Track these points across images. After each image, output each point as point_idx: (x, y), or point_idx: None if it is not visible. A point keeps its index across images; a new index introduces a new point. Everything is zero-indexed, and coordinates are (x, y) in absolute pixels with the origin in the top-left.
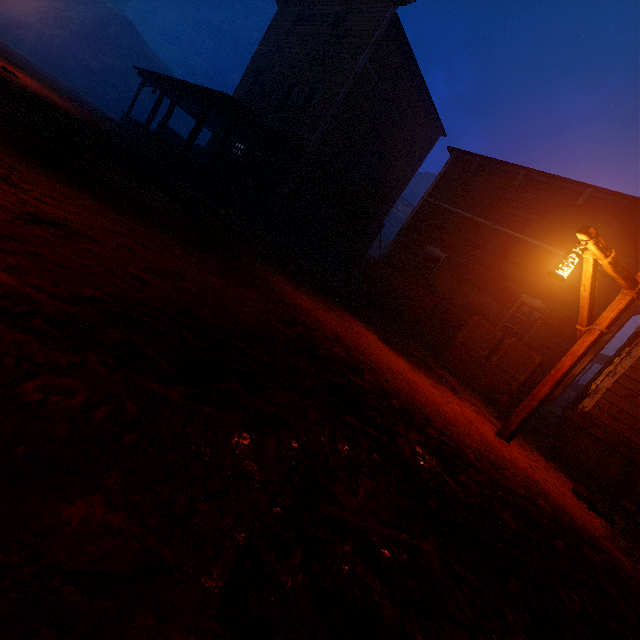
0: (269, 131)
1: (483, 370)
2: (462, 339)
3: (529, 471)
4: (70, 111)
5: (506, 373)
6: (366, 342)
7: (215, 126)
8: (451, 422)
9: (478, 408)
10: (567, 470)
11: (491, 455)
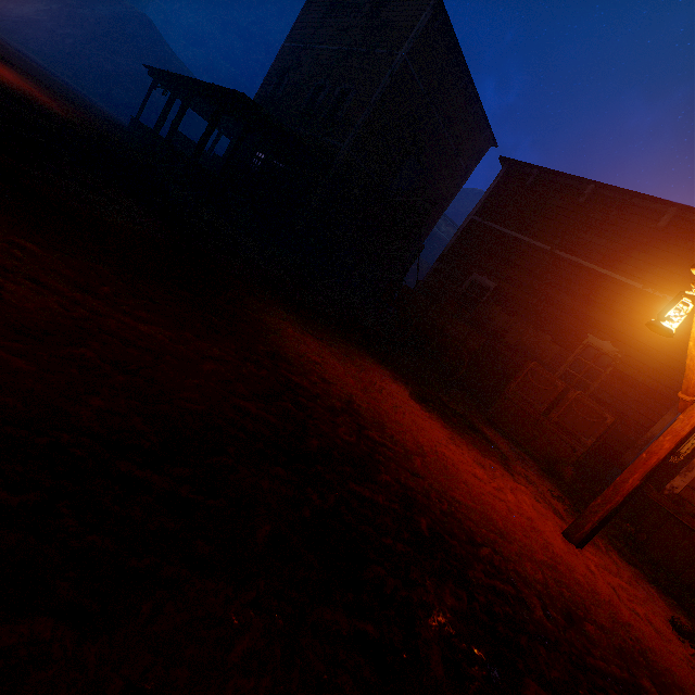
0: (290, 137)
1: (540, 429)
2: (514, 389)
3: (614, 602)
4: (52, 109)
5: (569, 434)
6: (391, 404)
7: (234, 133)
8: (505, 533)
9: (536, 488)
10: (653, 573)
11: (564, 591)
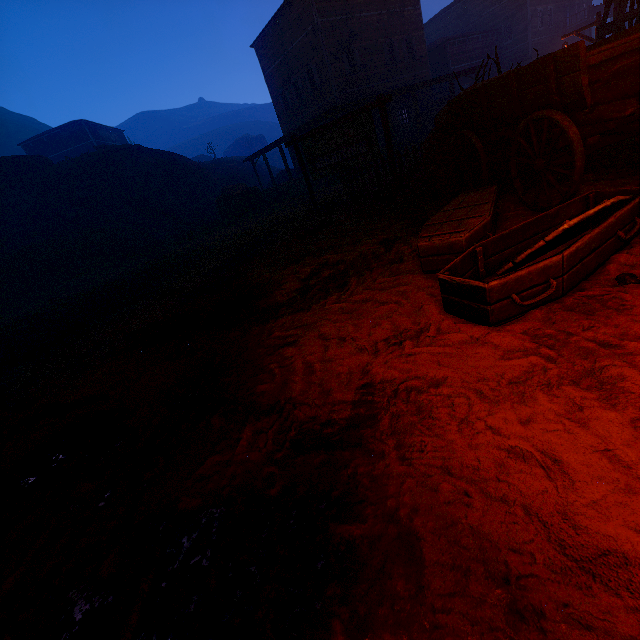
0: None
1: None
2: None
3: None
4: None
5: None
6: None
7: None
8: None
9: None
10: None
11: None
